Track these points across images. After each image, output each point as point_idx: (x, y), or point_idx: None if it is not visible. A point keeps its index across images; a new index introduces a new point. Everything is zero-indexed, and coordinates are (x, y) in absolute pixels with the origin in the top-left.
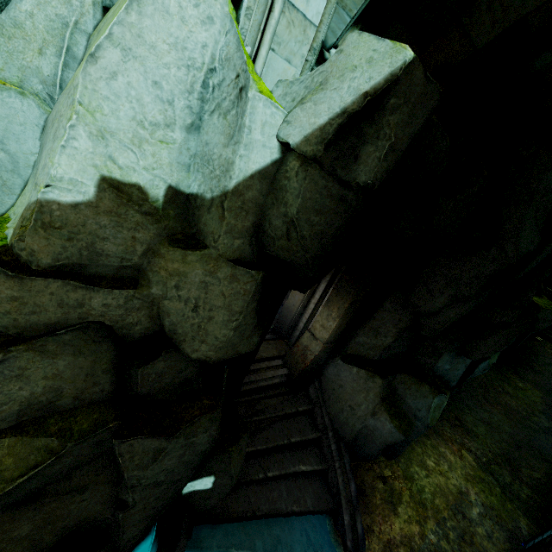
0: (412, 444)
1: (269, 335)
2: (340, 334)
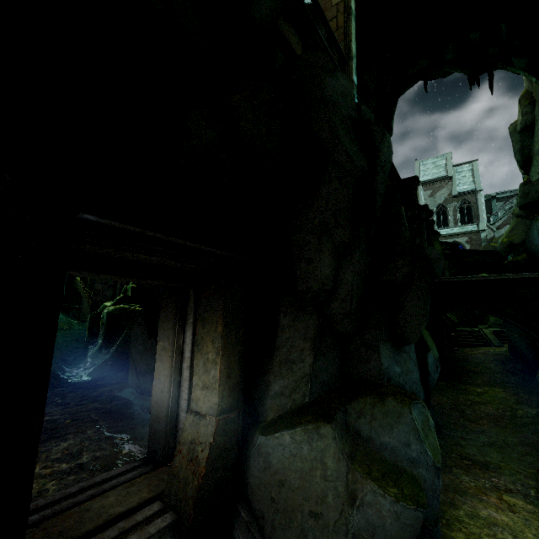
0: (446, 533)
1: (135, 471)
2: (238, 388)
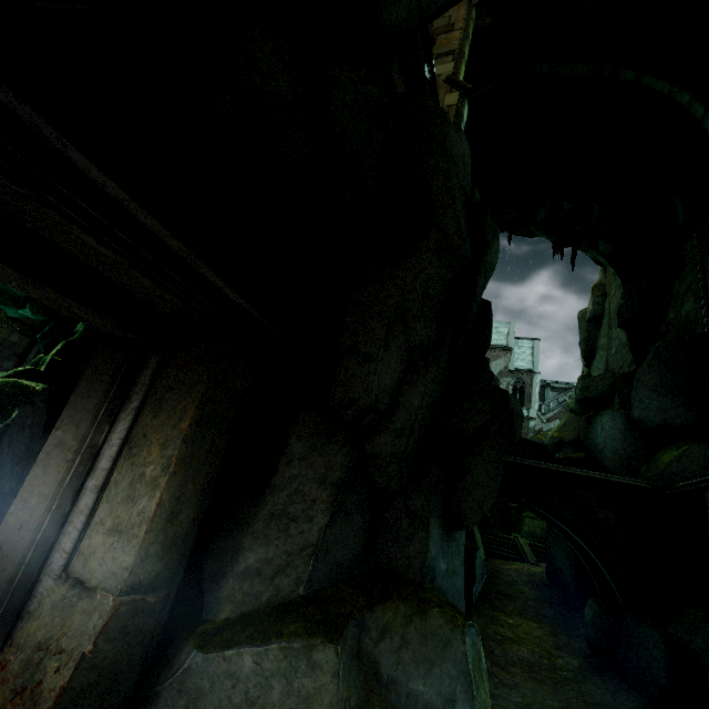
0: None
1: None
2: (182, 546)
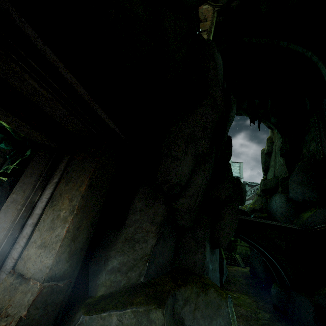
0: None
1: None
2: (79, 255)
